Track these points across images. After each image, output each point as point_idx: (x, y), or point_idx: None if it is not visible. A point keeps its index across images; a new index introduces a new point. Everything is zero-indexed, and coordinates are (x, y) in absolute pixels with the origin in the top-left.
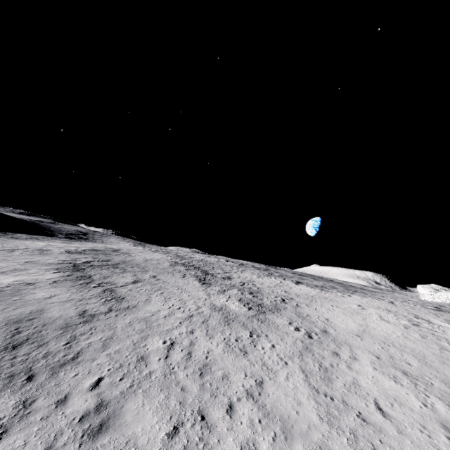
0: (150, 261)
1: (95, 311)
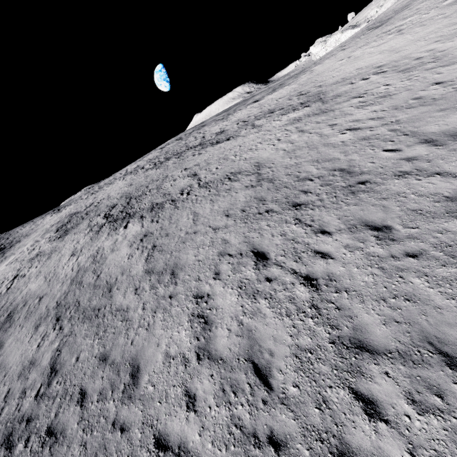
0: (137, 182)
1: (250, 181)
